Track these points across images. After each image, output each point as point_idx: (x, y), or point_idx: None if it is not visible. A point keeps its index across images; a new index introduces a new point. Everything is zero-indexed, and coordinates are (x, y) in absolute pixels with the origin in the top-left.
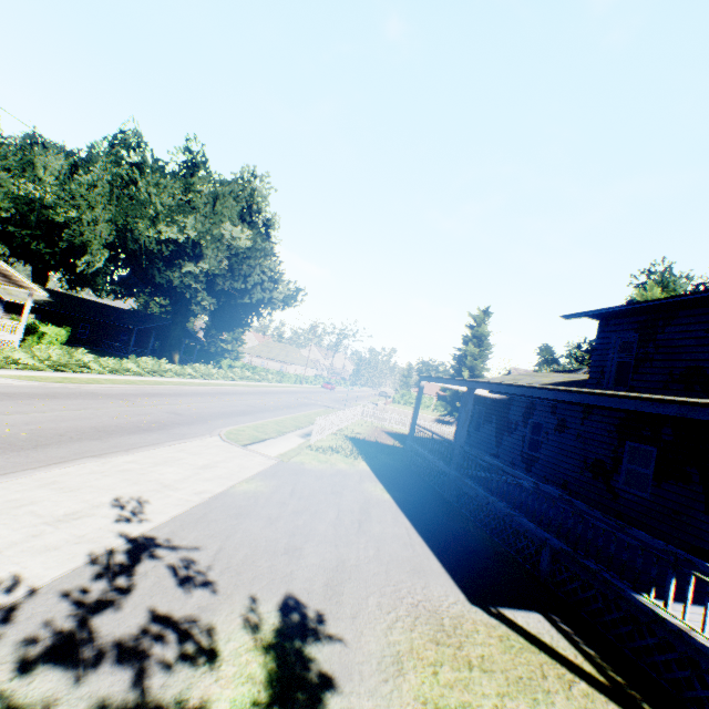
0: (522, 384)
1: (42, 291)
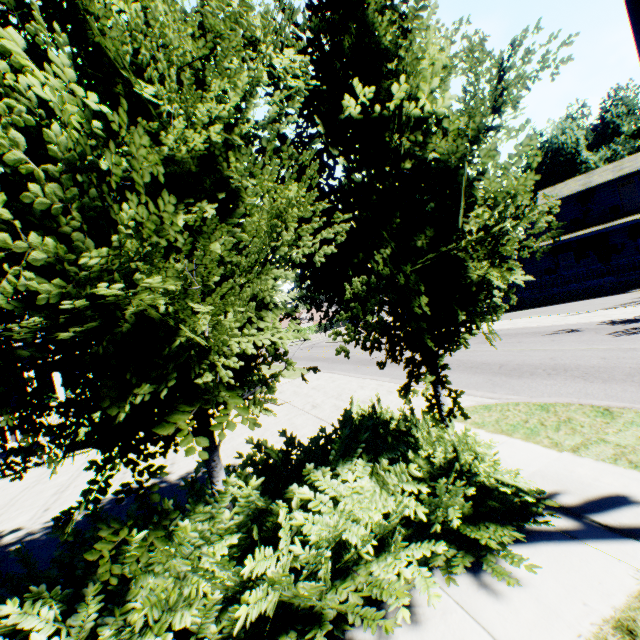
0: (561, 240)
1: None
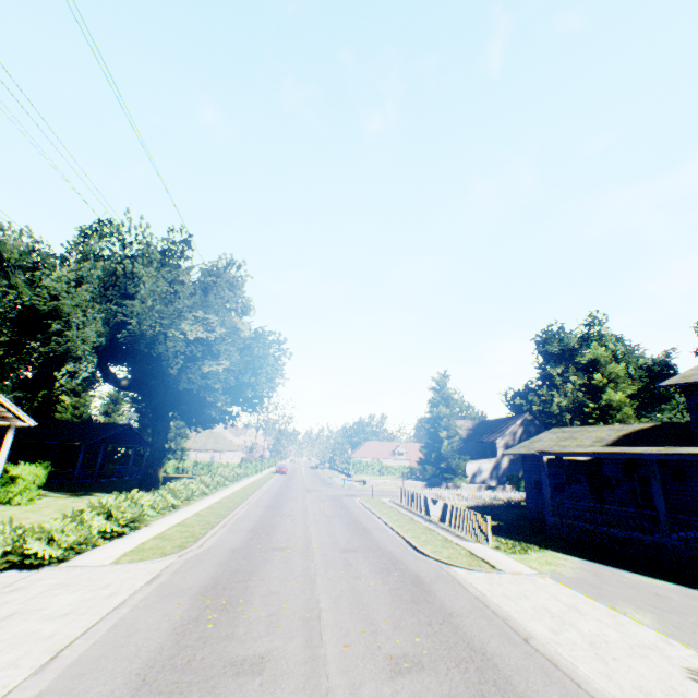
0: None
1: (30, 420)
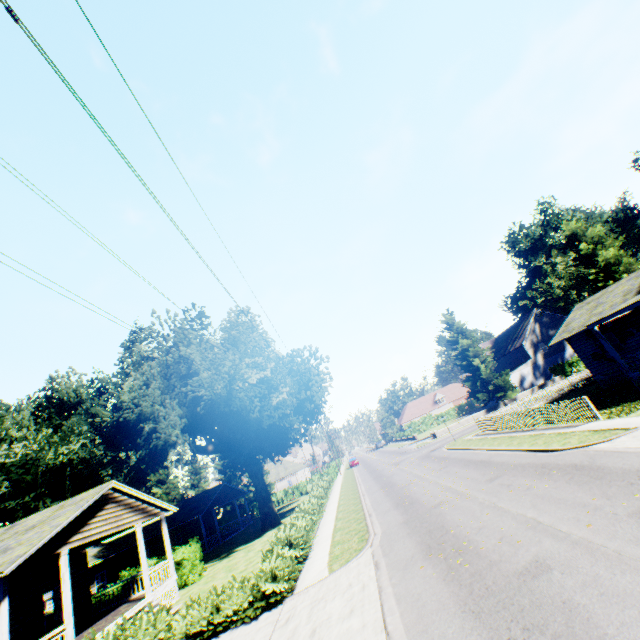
0: None
1: (172, 507)
